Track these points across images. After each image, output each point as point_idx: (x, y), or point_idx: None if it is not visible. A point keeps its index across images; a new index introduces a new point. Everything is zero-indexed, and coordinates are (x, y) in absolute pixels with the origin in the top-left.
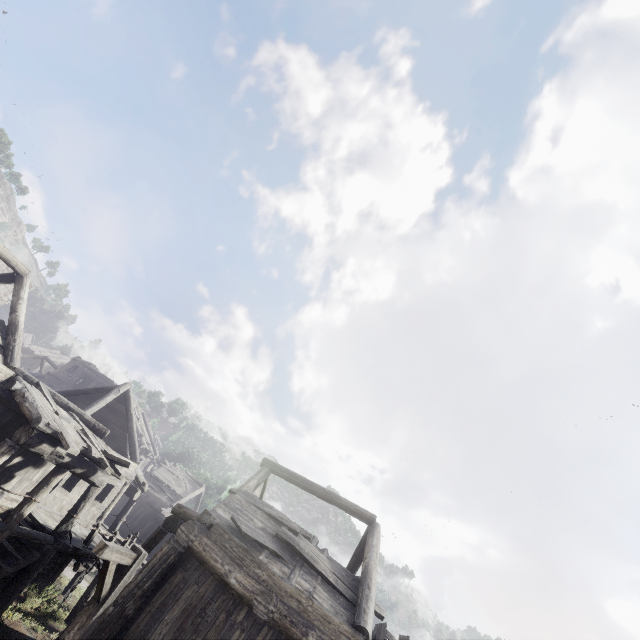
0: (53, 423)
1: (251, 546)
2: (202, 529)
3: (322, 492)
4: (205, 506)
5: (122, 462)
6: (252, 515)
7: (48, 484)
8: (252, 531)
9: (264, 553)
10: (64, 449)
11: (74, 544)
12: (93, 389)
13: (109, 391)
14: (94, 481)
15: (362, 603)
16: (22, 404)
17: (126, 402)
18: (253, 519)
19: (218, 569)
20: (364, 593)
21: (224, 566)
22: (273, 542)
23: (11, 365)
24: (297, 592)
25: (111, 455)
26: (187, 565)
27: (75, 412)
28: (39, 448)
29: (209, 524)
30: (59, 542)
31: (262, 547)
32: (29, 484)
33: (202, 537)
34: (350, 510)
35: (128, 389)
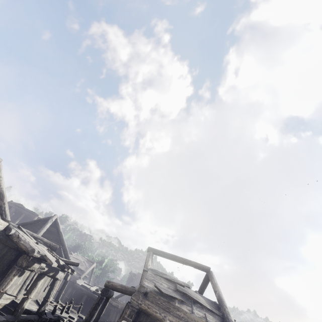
0: (40, 250)
1: (169, 299)
2: (143, 296)
3: (181, 260)
4: (94, 273)
5: (74, 264)
6: (160, 281)
7: (36, 286)
8: (167, 291)
9: (176, 302)
10: (44, 264)
11: (48, 316)
12: (34, 221)
13: (44, 221)
14: (57, 277)
15: (228, 316)
16: (18, 242)
17: (56, 226)
18: (162, 283)
19: (158, 317)
20: (226, 311)
21: (161, 314)
22: (177, 294)
23: (6, 219)
24: (200, 319)
25: (67, 261)
26: (141, 318)
27: (38, 238)
28: (32, 267)
29: (144, 292)
30: (42, 318)
31: (174, 298)
32: (15, 287)
33: (145, 301)
34: (197, 267)
35: (56, 218)
